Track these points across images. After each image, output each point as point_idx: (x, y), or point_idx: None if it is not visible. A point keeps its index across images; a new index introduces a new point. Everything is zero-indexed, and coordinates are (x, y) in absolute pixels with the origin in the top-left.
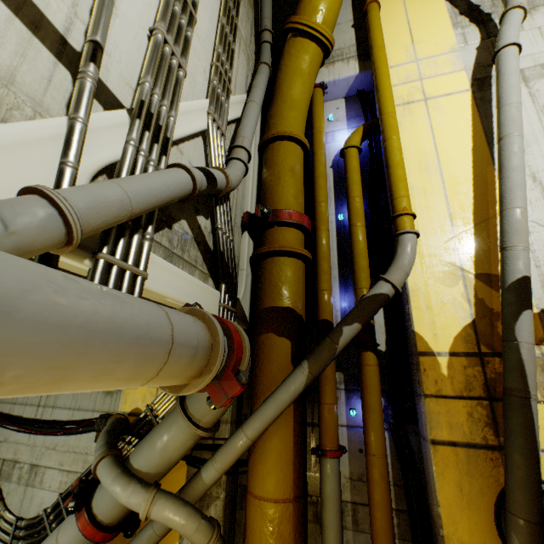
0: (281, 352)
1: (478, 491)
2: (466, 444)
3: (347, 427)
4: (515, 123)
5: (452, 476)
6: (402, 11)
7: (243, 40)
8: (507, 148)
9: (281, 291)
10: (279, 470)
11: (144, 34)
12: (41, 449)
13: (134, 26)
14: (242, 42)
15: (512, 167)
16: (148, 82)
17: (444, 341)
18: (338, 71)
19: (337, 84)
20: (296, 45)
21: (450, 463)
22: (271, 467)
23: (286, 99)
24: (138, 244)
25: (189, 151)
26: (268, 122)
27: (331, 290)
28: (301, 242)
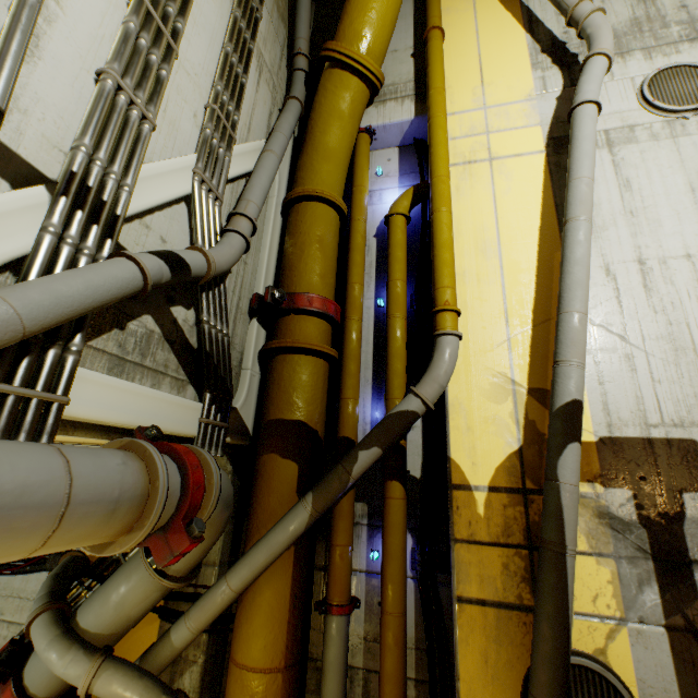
0: (285, 478)
1: (506, 663)
2: (497, 603)
3: (366, 573)
4: (583, 204)
5: (478, 643)
6: (473, 41)
7: (267, 67)
8: (572, 234)
9: (292, 400)
10: (268, 631)
11: (88, 78)
12: None
13: (72, 69)
14: (265, 69)
15: (574, 259)
16: (84, 145)
17: (485, 472)
18: (390, 114)
19: (388, 129)
20: (333, 78)
21: (476, 627)
22: (259, 628)
23: (318, 147)
24: (53, 361)
25: (163, 224)
26: (295, 175)
27: (357, 398)
28: (324, 335)
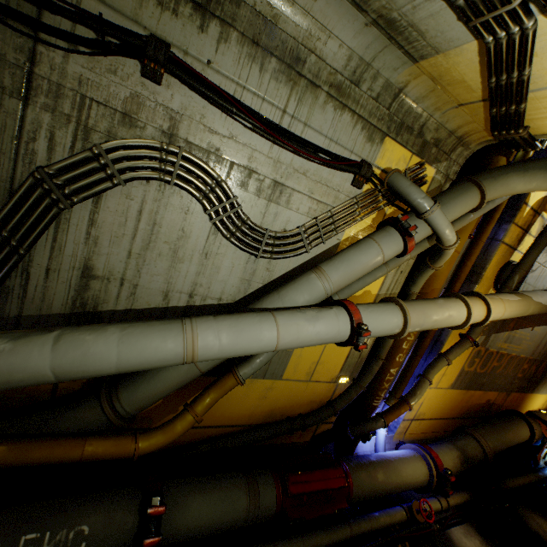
0: None
1: (500, 262)
2: (509, 246)
3: None
4: None
5: (498, 256)
6: None
7: None
8: None
9: None
10: (466, 239)
11: None
12: (287, 168)
13: None
14: None
15: None
16: None
17: (533, 201)
18: None
19: None
20: None
21: (501, 251)
22: (465, 237)
23: None
24: None
25: None
26: None
27: None
28: None
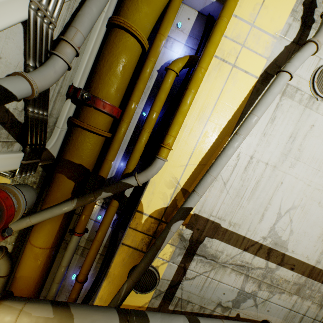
0: (67, 187)
1: (129, 262)
2: (134, 248)
3: (94, 221)
4: (247, 130)
5: (123, 256)
6: None
7: None
8: (234, 142)
9: (79, 154)
10: (46, 237)
11: None
12: None
13: None
14: None
15: (227, 154)
16: None
17: (151, 210)
18: None
19: None
20: None
21: (124, 252)
22: (42, 236)
23: None
24: None
25: None
26: (124, 0)
27: (113, 160)
28: (107, 124)
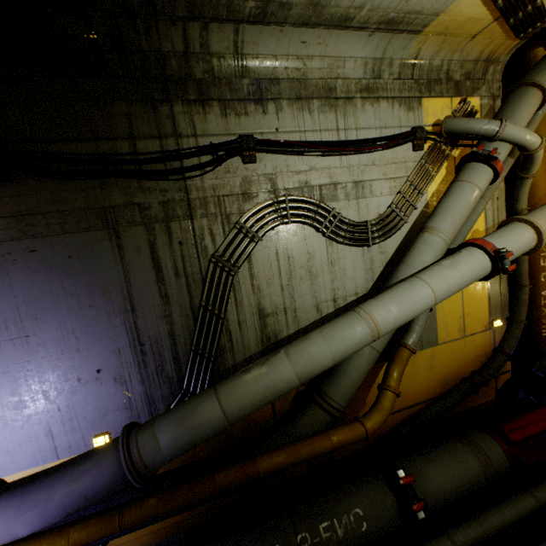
0: None
1: None
2: None
3: None
4: None
5: None
6: None
7: None
8: None
9: None
10: None
11: None
12: (359, 168)
13: None
14: None
15: None
16: None
17: None
18: None
19: None
20: None
21: None
22: (544, 135)
23: None
24: None
25: None
26: None
27: None
28: None
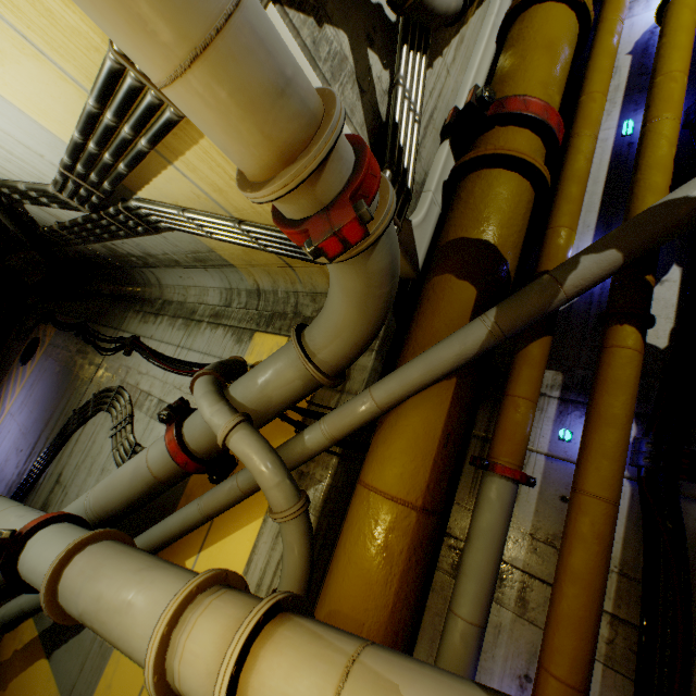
0: (457, 301)
1: None
2: None
3: (546, 456)
4: None
5: None
6: None
7: None
8: None
9: (481, 218)
10: (408, 459)
11: None
12: (170, 386)
13: None
14: None
15: None
16: None
17: None
18: None
19: None
20: None
21: None
22: (397, 452)
23: None
24: None
25: None
26: None
27: (573, 230)
28: (536, 156)
